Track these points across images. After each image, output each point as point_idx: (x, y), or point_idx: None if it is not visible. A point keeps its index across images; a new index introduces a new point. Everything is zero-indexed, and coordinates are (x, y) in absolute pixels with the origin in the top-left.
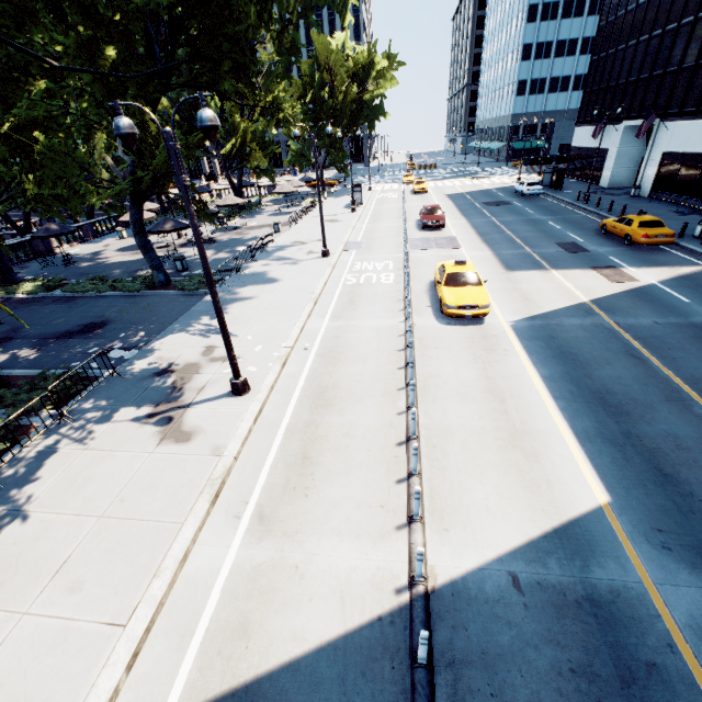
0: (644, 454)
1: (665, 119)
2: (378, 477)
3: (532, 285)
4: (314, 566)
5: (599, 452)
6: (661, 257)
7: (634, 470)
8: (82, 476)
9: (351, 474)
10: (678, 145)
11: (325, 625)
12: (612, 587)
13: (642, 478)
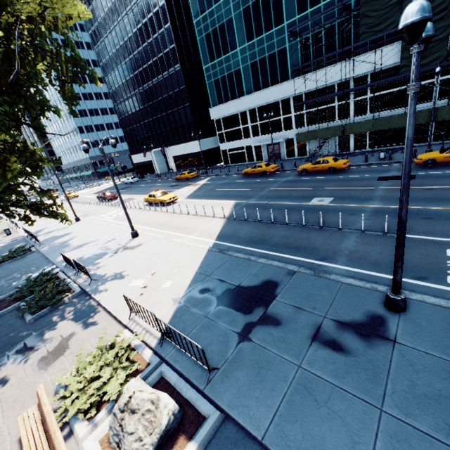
0: (234, 196)
1: (166, 146)
2: (200, 219)
3: (178, 193)
4: (208, 227)
5: (228, 199)
6: (199, 179)
7: (235, 198)
8: (124, 262)
9: (194, 222)
10: (176, 153)
11: (220, 226)
12: (245, 204)
13: (237, 198)
